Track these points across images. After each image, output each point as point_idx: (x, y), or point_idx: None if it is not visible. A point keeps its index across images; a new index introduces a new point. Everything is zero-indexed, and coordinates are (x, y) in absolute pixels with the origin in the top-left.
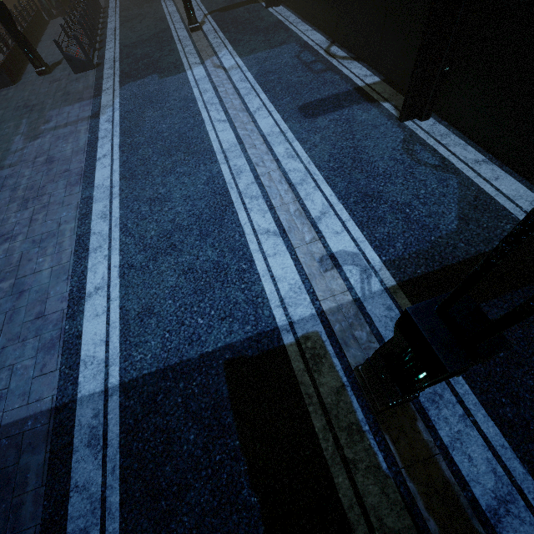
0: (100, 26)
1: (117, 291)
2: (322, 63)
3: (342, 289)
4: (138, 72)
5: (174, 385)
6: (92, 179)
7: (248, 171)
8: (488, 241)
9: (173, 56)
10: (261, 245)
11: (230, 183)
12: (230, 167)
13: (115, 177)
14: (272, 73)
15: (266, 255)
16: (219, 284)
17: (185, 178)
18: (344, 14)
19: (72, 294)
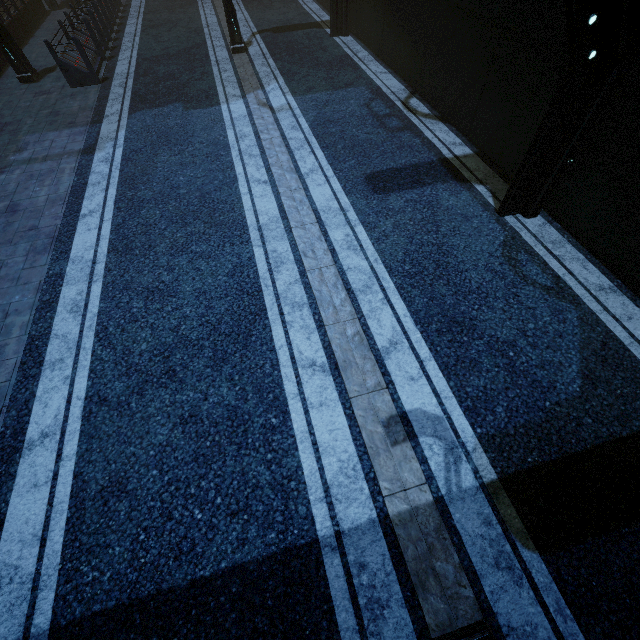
0: (116, 28)
1: (74, 443)
2: (398, 119)
3: (418, 479)
4: (156, 96)
5: (142, 639)
6: (67, 247)
7: (291, 262)
8: (625, 418)
9: (205, 81)
10: (302, 387)
11: (265, 278)
12: (267, 253)
13: (102, 247)
14: (333, 124)
15: (308, 405)
16: (233, 447)
17: (202, 261)
18: (431, 62)
19: (2, 442)
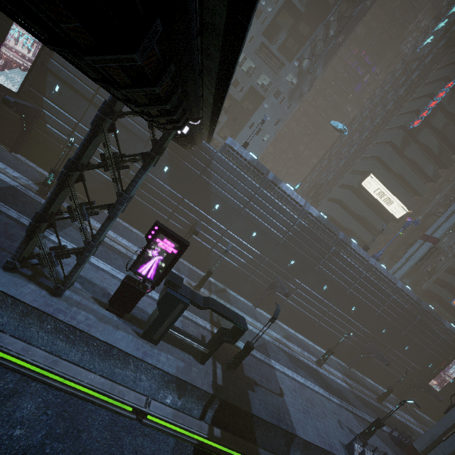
0: None
1: None
2: None
3: (24, 182)
4: None
5: None
6: None
7: None
8: None
9: None
10: None
11: None
12: None
13: None
14: None
15: None
16: None
17: None
18: None
19: None
